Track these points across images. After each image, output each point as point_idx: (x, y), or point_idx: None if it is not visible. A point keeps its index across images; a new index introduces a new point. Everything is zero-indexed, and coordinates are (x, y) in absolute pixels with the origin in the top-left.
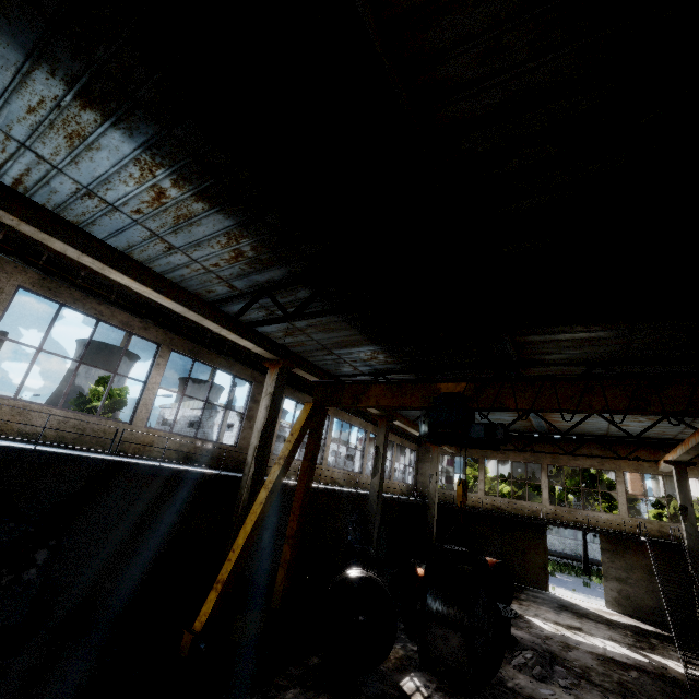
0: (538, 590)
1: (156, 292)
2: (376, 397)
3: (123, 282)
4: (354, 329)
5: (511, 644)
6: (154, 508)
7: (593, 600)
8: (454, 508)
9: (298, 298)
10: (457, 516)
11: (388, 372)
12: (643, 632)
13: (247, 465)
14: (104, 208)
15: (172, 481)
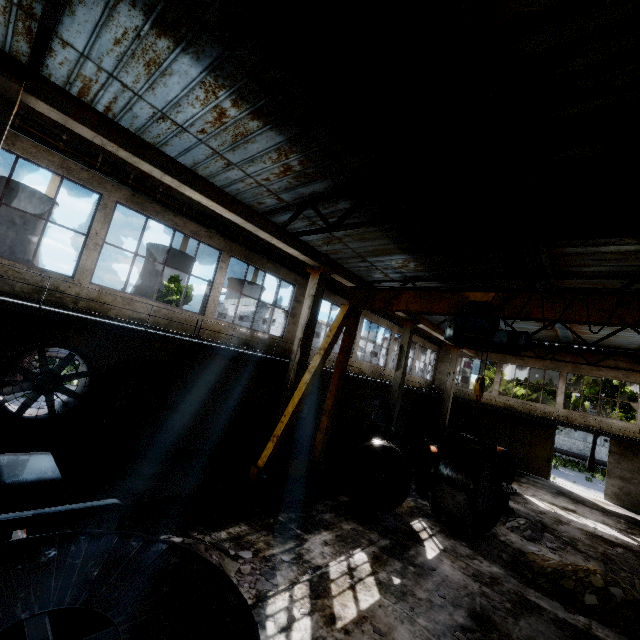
0: (539, 477)
1: (221, 206)
2: (406, 302)
3: (195, 198)
4: (388, 238)
5: (507, 512)
6: (223, 380)
7: (592, 492)
8: (468, 403)
9: (338, 209)
10: (469, 410)
11: (416, 280)
12: (637, 523)
13: (293, 353)
14: (175, 129)
15: (235, 361)
